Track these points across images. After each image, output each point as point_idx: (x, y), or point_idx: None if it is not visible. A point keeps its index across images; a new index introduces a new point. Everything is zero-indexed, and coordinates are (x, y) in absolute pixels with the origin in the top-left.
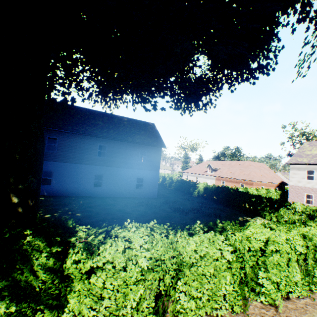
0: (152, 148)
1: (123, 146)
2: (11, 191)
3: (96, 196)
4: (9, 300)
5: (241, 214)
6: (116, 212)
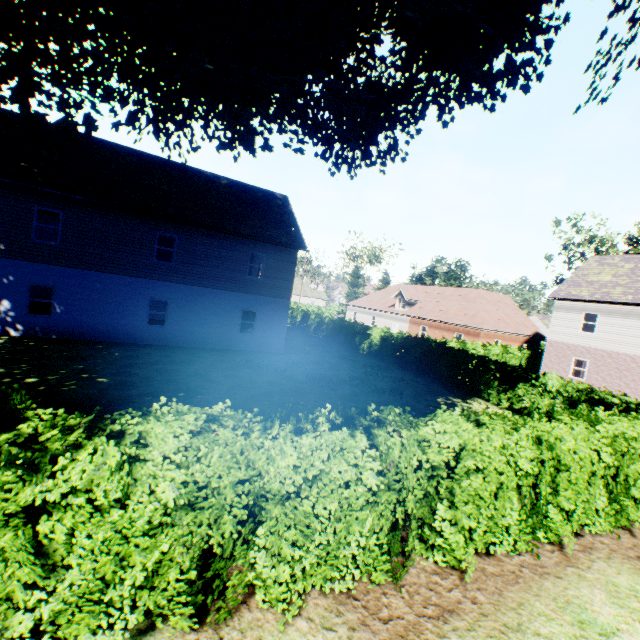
0: (277, 250)
1: (213, 241)
2: None
3: (153, 345)
4: None
5: (446, 392)
6: (187, 378)
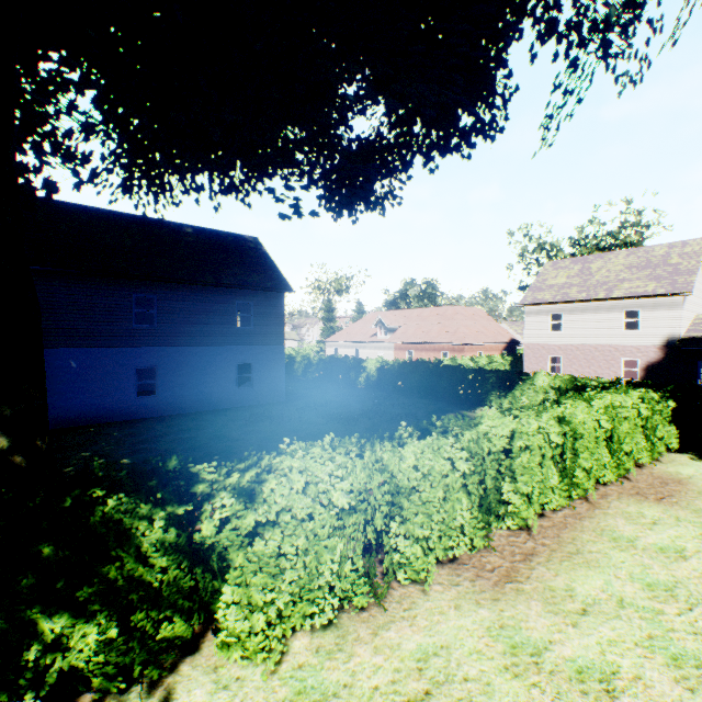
0: (263, 296)
1: (195, 295)
2: None
3: (147, 418)
4: (105, 618)
5: (453, 407)
6: (210, 442)
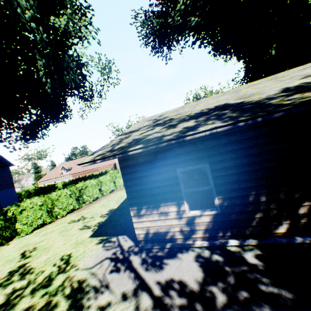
0: None
1: None
2: None
3: None
4: None
5: None
6: None
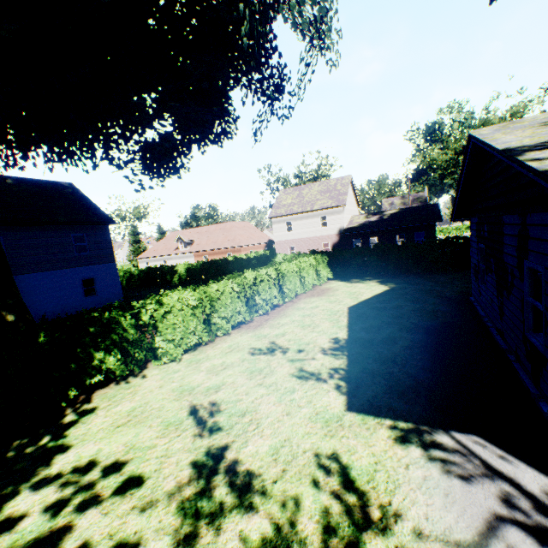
0: (93, 228)
1: (36, 233)
2: (2, 310)
3: None
4: (117, 351)
5: None
6: None
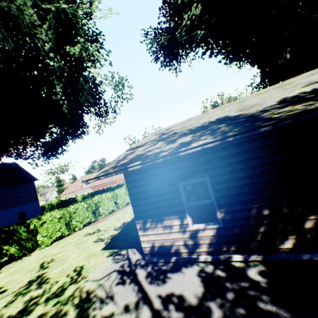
0: (25, 184)
1: None
2: None
3: None
4: (16, 244)
5: None
6: None
